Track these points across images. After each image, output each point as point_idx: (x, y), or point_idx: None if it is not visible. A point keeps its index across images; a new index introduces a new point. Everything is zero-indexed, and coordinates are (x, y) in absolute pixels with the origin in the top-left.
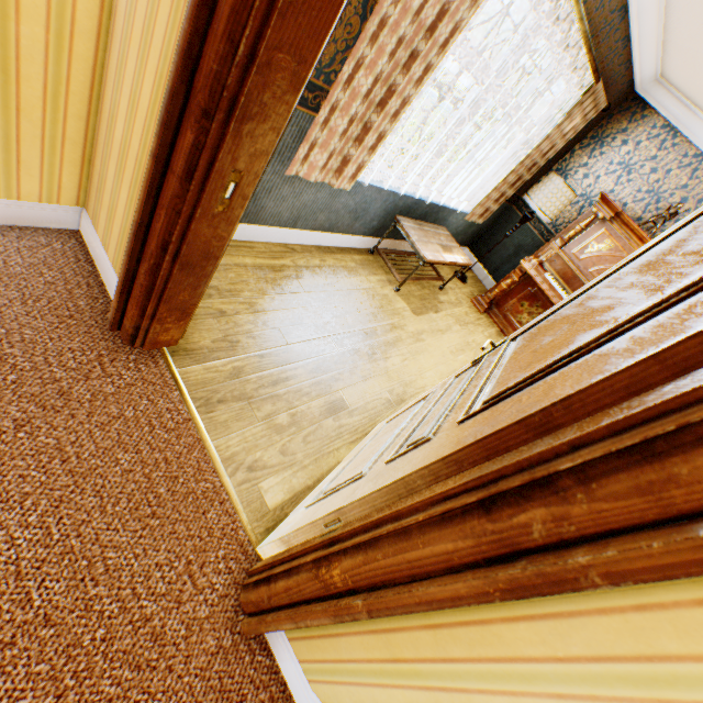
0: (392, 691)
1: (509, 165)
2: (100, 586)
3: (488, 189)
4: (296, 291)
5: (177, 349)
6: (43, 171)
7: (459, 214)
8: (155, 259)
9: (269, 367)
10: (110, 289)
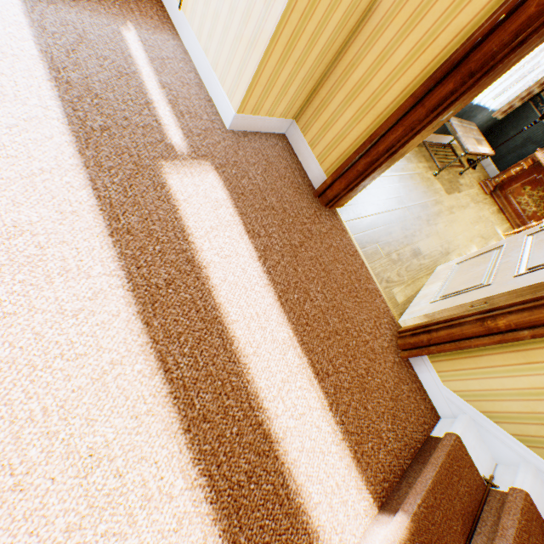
0: (519, 378)
1: (542, 66)
2: (348, 323)
3: (515, 88)
4: (382, 175)
5: (341, 210)
6: (291, 99)
7: (486, 111)
8: (377, 156)
9: (381, 224)
10: (309, 172)
